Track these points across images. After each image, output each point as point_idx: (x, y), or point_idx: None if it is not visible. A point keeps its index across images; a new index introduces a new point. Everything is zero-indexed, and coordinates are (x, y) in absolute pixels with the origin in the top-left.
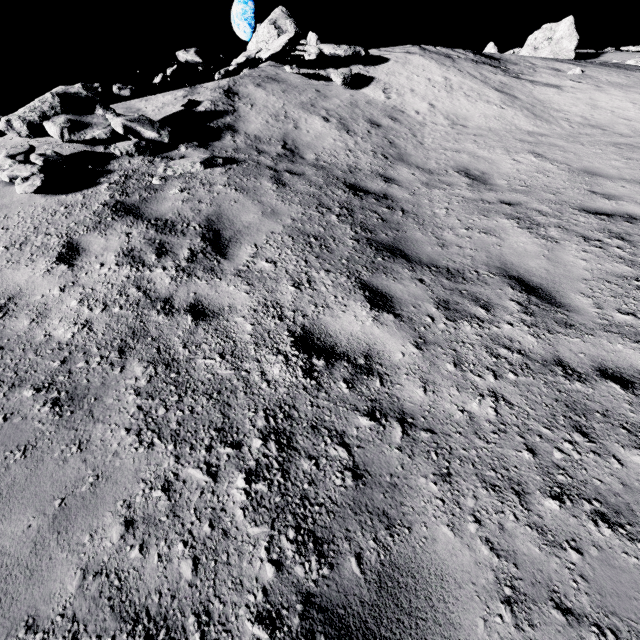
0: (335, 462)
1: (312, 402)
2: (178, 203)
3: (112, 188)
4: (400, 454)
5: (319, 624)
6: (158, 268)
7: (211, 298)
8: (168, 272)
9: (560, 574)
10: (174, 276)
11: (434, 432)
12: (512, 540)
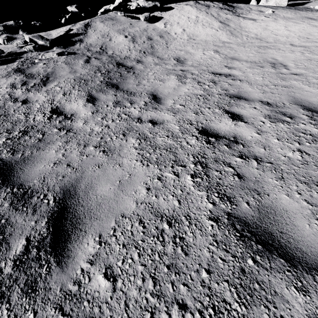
0: (36, 138)
1: (43, 125)
2: (40, 68)
3: (19, 63)
4: (58, 137)
5: (0, 163)
6: (19, 89)
7: (32, 98)
8: (22, 90)
9: (76, 160)
10: (23, 91)
11: (75, 133)
12: (71, 154)
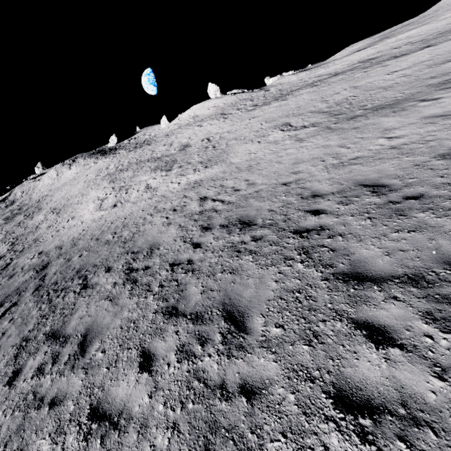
0: None
1: None
2: None
3: None
4: None
5: None
6: None
7: None
8: None
9: None
10: None
11: None
12: None
